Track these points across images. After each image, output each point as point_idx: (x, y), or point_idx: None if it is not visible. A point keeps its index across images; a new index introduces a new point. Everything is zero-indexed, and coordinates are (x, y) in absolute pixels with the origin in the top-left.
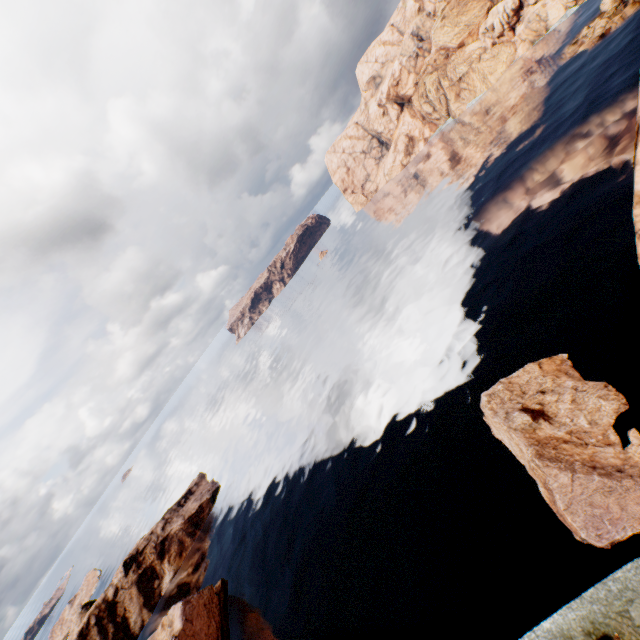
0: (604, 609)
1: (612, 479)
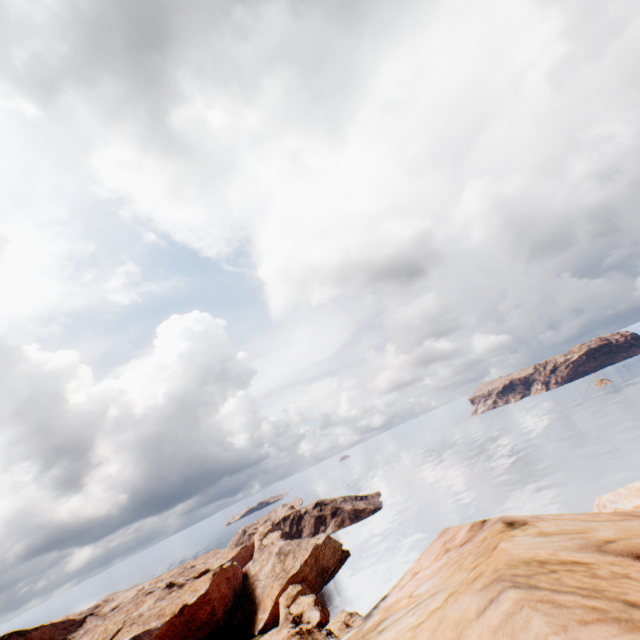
0: None
1: None
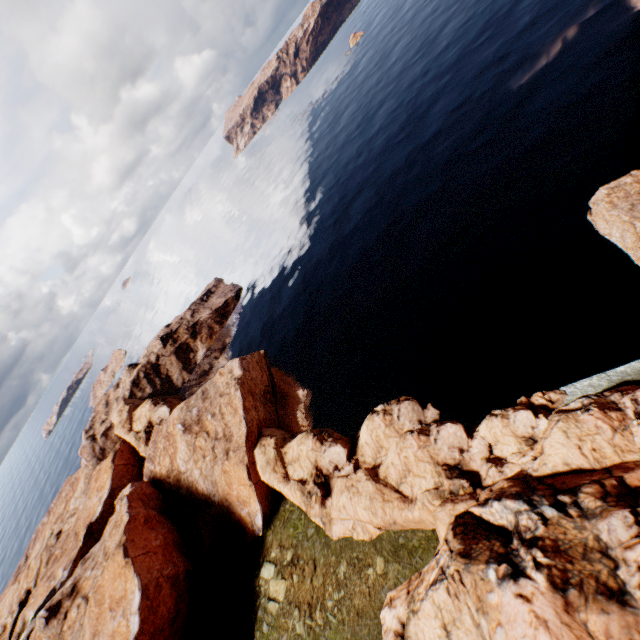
0: None
1: None
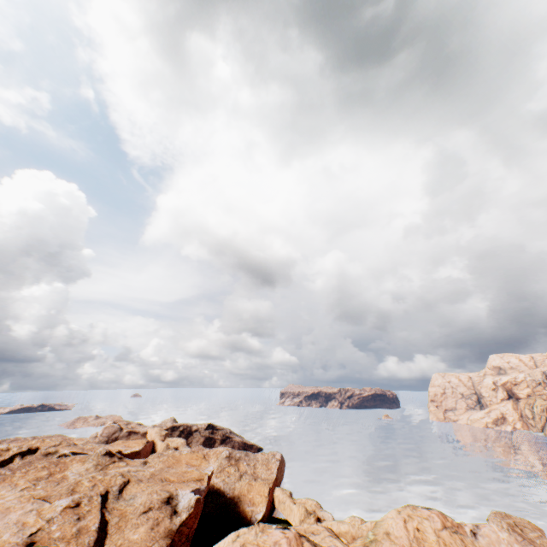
0: None
1: None
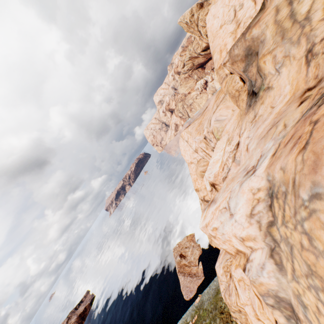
0: (184, 320)
1: (192, 277)
